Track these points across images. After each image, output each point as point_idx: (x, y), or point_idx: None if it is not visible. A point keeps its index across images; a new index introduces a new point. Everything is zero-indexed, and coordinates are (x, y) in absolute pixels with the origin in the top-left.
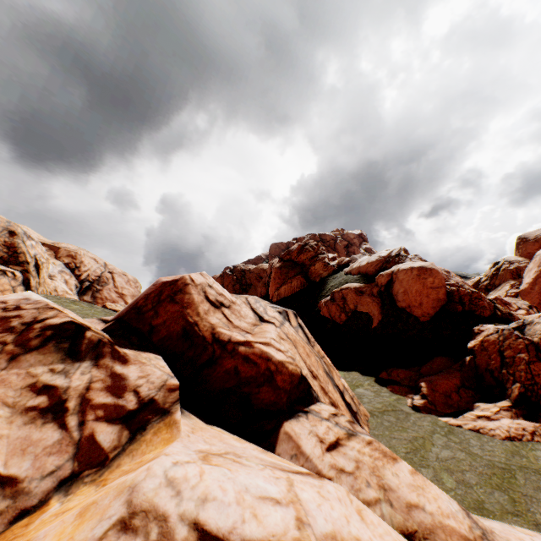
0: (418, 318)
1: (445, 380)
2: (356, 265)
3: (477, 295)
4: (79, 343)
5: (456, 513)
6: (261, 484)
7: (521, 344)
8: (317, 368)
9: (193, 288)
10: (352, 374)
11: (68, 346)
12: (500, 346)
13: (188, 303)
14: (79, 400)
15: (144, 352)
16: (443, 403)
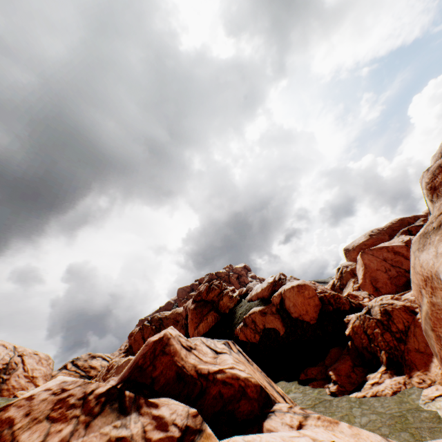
0: (308, 322)
1: (343, 364)
2: (254, 293)
3: (337, 296)
4: (124, 401)
5: (381, 441)
6: (286, 433)
7: (373, 322)
8: (262, 380)
9: (173, 340)
10: (280, 383)
11: (117, 405)
12: (363, 327)
13: (174, 352)
14: (144, 440)
15: (159, 398)
16: (348, 383)
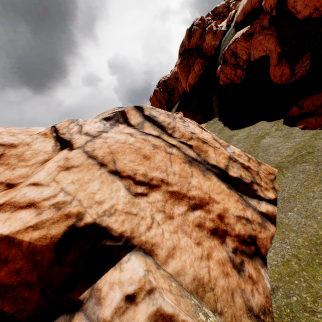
0: None
1: None
2: (239, 10)
3: None
4: None
5: None
6: None
7: None
8: (167, 166)
9: None
10: (257, 124)
11: None
12: None
13: None
14: None
15: None
16: None
